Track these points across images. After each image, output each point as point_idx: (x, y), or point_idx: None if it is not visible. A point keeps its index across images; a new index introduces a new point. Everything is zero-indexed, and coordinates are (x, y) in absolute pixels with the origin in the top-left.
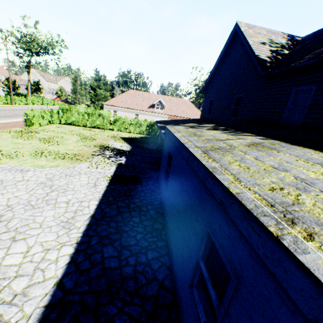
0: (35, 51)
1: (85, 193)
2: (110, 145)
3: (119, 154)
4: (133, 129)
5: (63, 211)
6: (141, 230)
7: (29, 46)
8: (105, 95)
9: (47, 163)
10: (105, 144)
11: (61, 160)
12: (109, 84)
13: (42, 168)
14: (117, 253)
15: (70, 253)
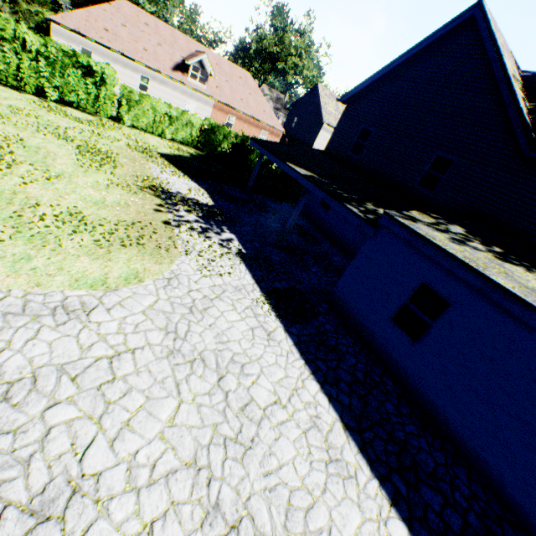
0: None
1: (276, 362)
2: (166, 183)
3: (210, 218)
4: (171, 131)
5: (300, 433)
6: (415, 430)
7: None
8: None
9: (99, 266)
10: (154, 181)
11: (120, 249)
12: None
13: (112, 293)
14: (440, 495)
15: (408, 535)
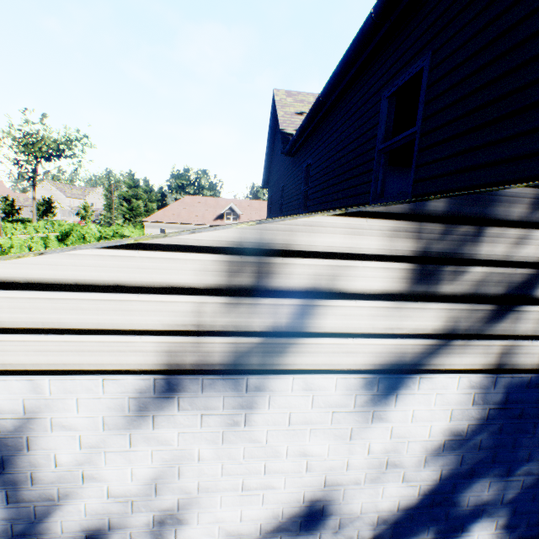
0: (41, 155)
1: None
2: None
3: None
4: None
5: None
6: None
7: (33, 149)
8: (150, 208)
9: None
10: None
11: None
12: (156, 191)
13: None
14: None
15: None
